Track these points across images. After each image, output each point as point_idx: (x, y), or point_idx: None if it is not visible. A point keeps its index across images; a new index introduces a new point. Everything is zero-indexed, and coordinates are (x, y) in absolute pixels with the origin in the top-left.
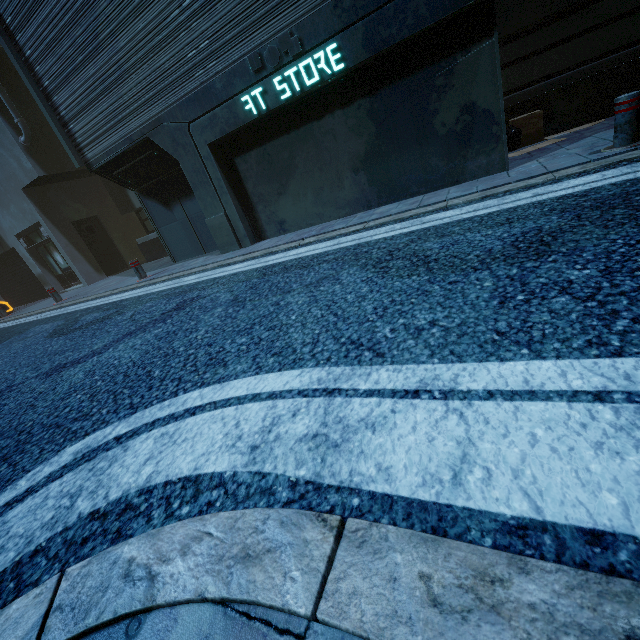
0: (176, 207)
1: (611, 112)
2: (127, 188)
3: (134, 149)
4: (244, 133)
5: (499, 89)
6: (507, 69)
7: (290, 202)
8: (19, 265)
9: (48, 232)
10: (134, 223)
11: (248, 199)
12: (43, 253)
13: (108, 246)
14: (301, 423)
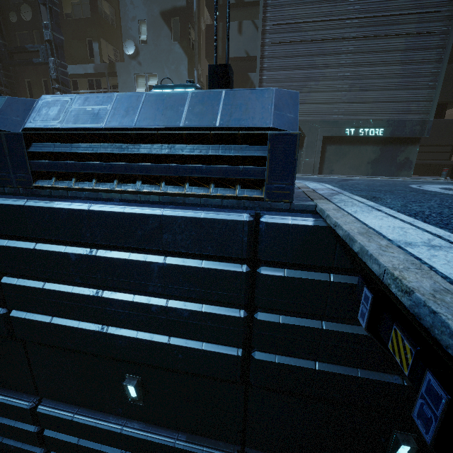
0: None
1: (420, 175)
2: None
3: None
4: (335, 138)
5: (416, 157)
6: None
7: (340, 165)
8: None
9: None
10: None
11: (323, 158)
12: None
13: None
14: None
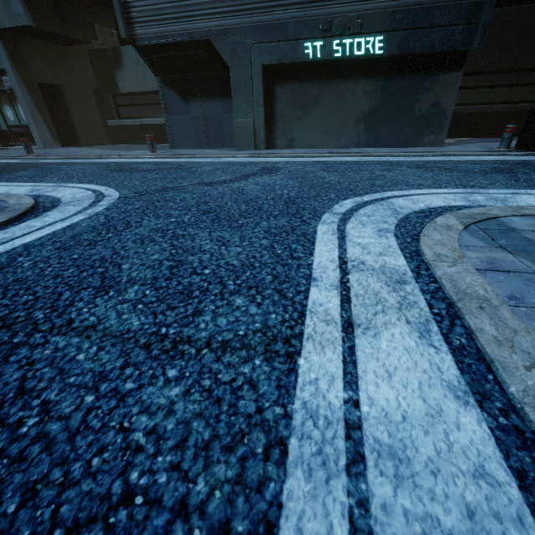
0: (194, 103)
1: (475, 136)
2: (153, 72)
3: (187, 43)
4: (290, 67)
5: (454, 101)
6: None
7: (305, 127)
8: None
9: (13, 83)
10: (91, 105)
11: (273, 115)
12: None
13: (66, 118)
14: (479, 197)
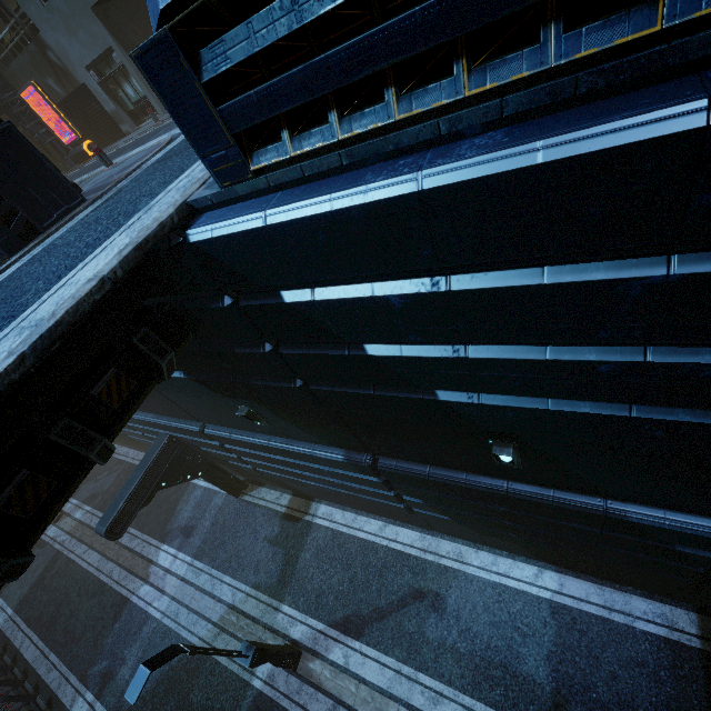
0: None
1: None
2: None
3: None
4: None
5: None
6: None
7: None
8: (89, 105)
9: (121, 58)
10: None
11: None
12: (112, 87)
13: None
14: None
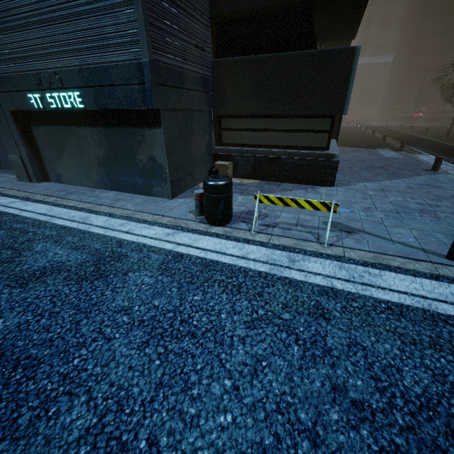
0: None
1: (264, 178)
2: None
3: None
4: (36, 113)
5: (165, 156)
6: (227, 131)
7: (64, 166)
8: None
9: None
10: None
11: (39, 153)
12: None
13: None
14: None
